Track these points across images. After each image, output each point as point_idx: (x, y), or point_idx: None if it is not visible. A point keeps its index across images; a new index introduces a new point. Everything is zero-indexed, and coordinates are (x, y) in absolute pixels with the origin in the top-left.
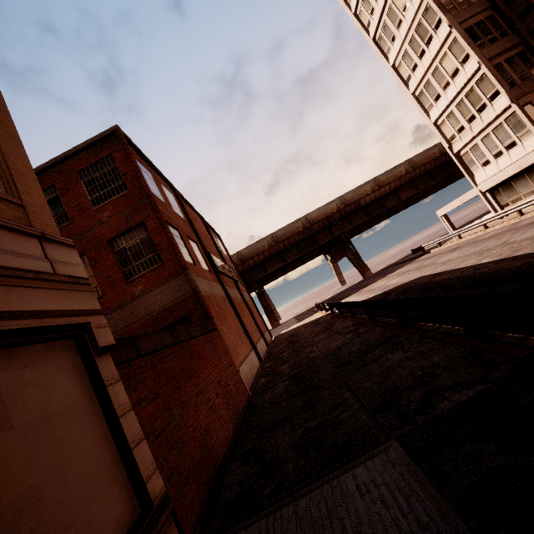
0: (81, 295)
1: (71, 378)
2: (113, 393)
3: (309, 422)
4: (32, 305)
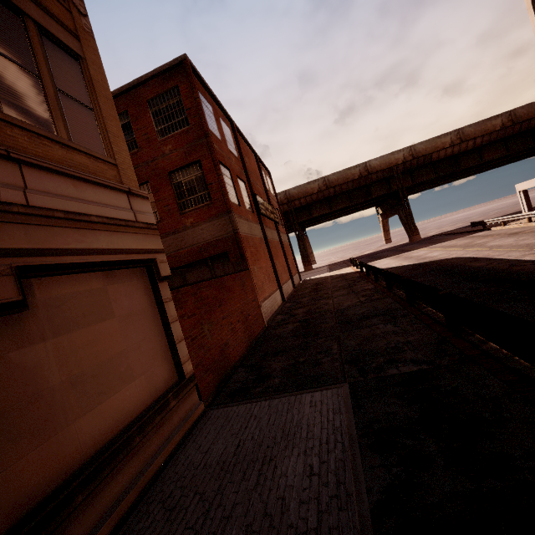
0: (151, 238)
1: (143, 293)
2: (168, 308)
3: (300, 357)
4: (125, 245)
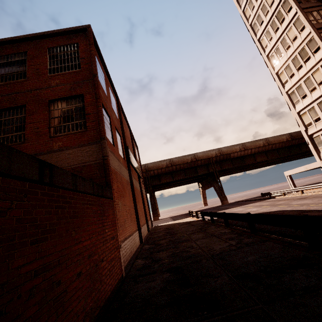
0: None
1: None
2: None
3: None
4: None
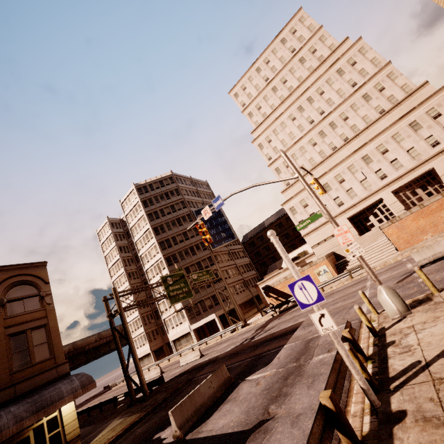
0: None
1: None
2: None
3: None
4: None
